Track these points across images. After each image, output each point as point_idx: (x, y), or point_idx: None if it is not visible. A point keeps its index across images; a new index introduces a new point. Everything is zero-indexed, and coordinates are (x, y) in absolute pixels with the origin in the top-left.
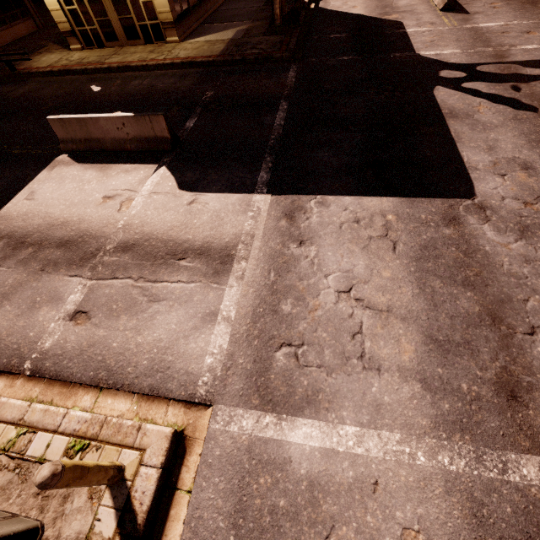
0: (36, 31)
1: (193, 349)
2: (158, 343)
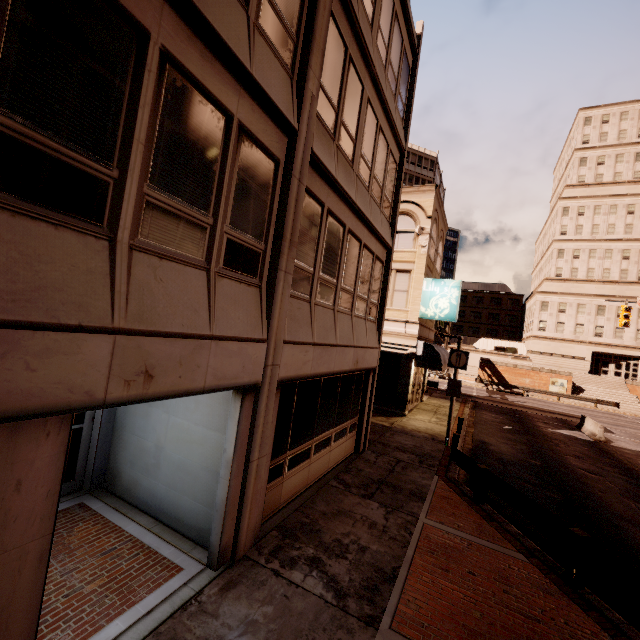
0: None
1: None
2: None
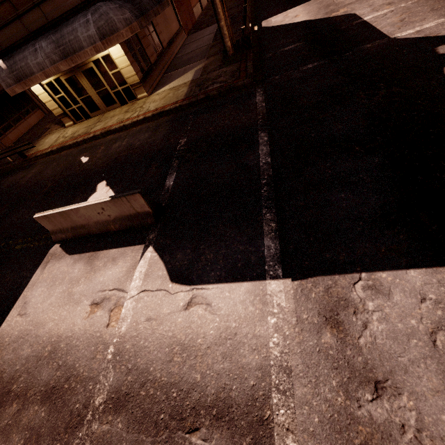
0: (44, 117)
1: None
2: None
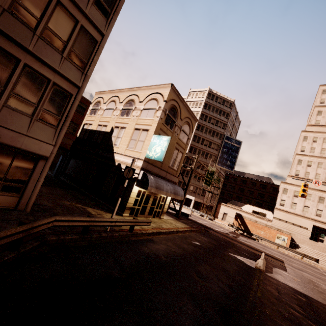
0: None
1: None
2: None
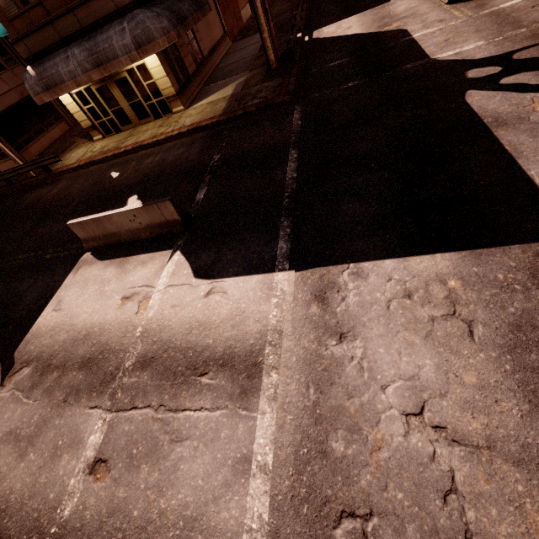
0: (68, 130)
1: (226, 522)
2: (183, 511)
